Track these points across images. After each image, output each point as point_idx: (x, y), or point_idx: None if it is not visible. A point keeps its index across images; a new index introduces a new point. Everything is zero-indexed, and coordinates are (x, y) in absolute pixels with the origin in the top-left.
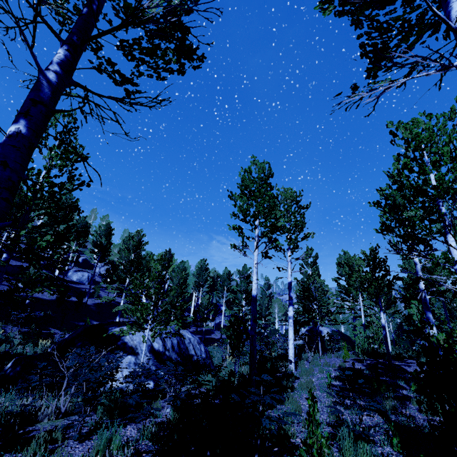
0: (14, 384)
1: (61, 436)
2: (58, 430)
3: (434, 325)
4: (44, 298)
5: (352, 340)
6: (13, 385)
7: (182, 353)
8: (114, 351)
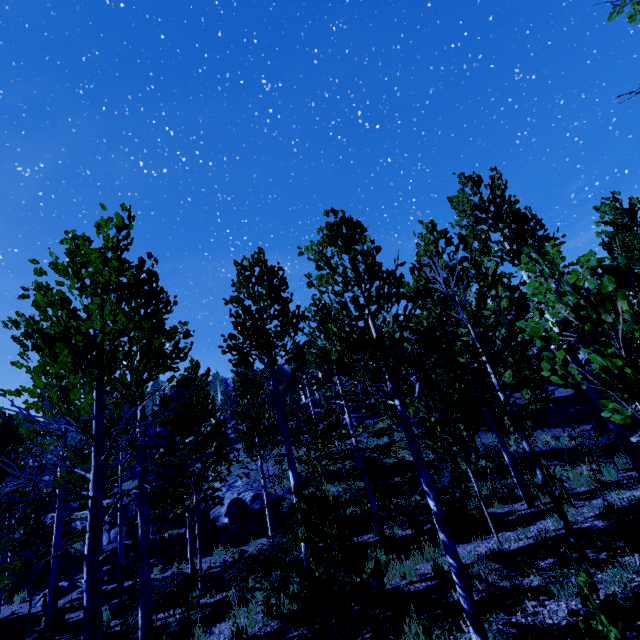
0: (576, 465)
1: (591, 476)
2: (589, 473)
3: None
4: (563, 396)
5: None
6: (574, 464)
7: None
8: (634, 429)
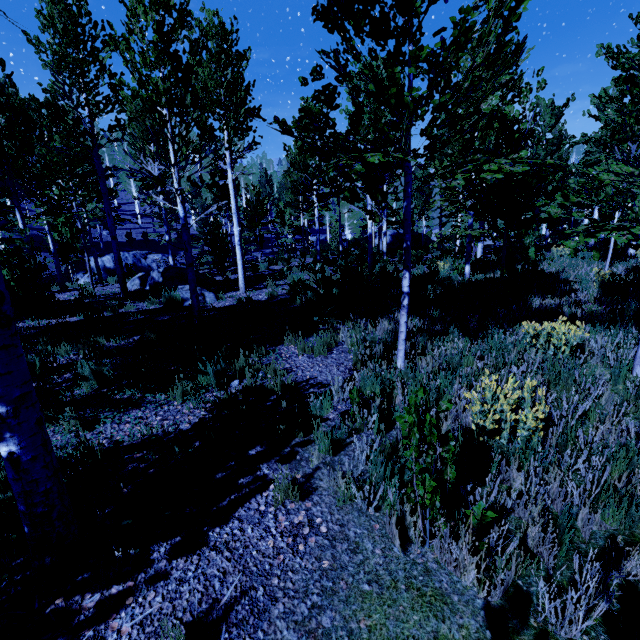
0: None
1: None
2: None
3: (167, 234)
4: (122, 242)
5: (428, 242)
6: None
7: (139, 269)
8: (79, 271)
